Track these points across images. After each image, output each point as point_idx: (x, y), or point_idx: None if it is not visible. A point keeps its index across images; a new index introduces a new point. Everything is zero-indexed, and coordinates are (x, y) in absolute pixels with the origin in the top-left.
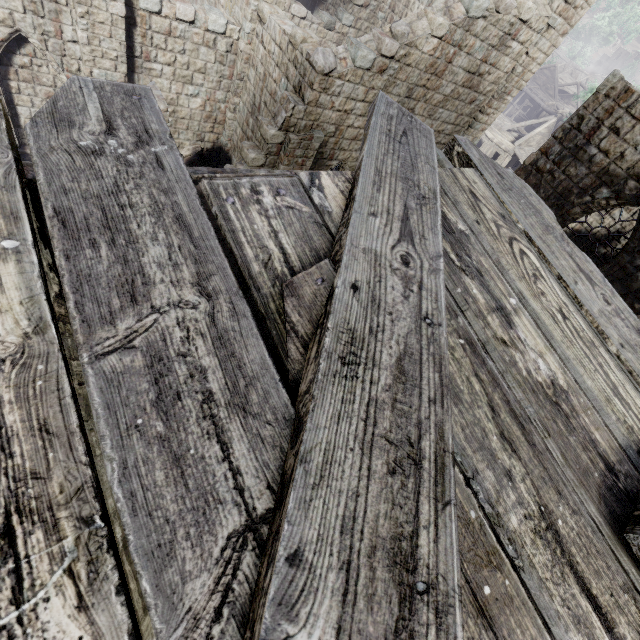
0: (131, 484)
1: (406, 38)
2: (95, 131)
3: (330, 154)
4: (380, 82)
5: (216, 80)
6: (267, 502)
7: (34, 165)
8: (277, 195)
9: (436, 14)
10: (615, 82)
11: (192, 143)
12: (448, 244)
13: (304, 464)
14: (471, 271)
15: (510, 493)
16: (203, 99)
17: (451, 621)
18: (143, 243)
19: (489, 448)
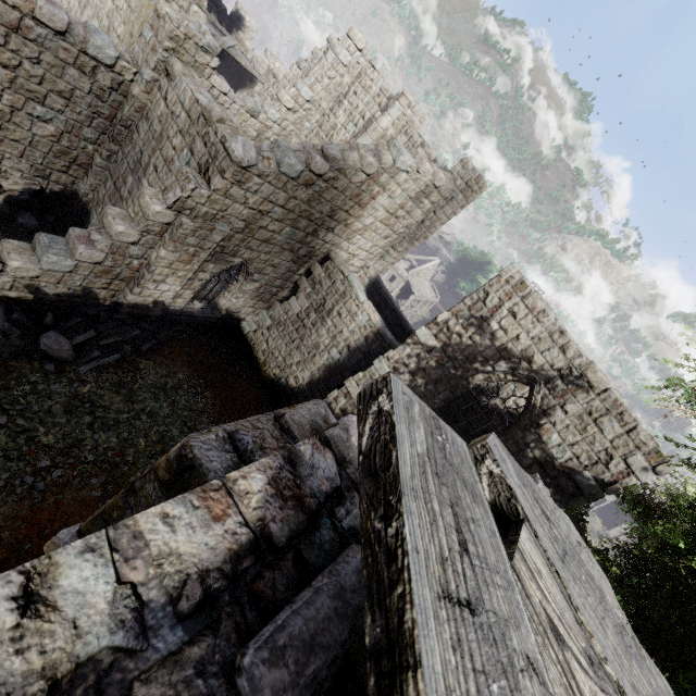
0: None
1: (337, 163)
2: None
3: (234, 250)
4: (304, 194)
5: (86, 114)
6: None
7: None
8: None
9: (368, 153)
10: (514, 272)
11: (26, 176)
12: None
13: None
14: None
15: None
16: (59, 128)
17: None
18: None
19: None
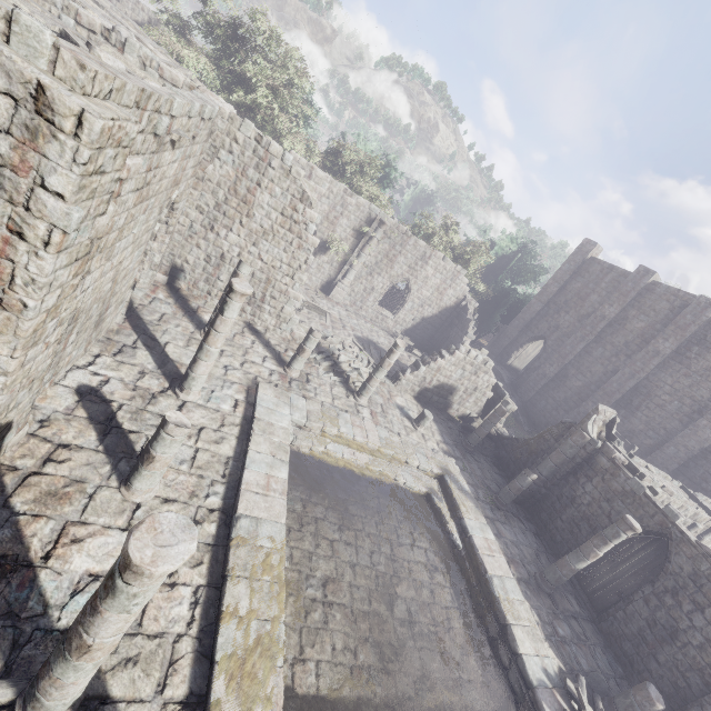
0: None
1: None
2: None
3: None
4: None
5: None
6: None
7: None
8: None
9: None
10: None
11: None
12: None
13: None
14: None
15: None
16: None
17: None
18: None
19: None
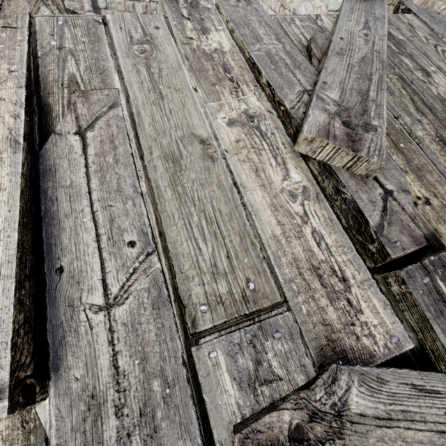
0: (269, 75)
1: None
2: (234, 1)
3: None
4: None
5: None
6: (310, 88)
7: (221, 9)
8: (302, 22)
9: None
10: None
11: None
12: (391, 43)
13: (325, 69)
14: (405, 54)
15: (418, 125)
16: None
17: (381, 107)
18: (257, 29)
19: (408, 111)
